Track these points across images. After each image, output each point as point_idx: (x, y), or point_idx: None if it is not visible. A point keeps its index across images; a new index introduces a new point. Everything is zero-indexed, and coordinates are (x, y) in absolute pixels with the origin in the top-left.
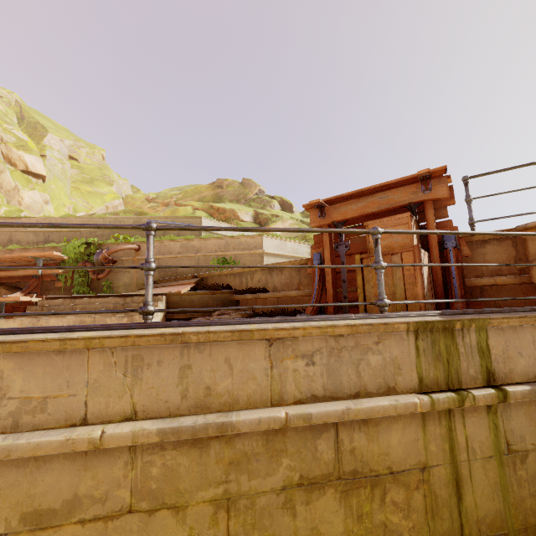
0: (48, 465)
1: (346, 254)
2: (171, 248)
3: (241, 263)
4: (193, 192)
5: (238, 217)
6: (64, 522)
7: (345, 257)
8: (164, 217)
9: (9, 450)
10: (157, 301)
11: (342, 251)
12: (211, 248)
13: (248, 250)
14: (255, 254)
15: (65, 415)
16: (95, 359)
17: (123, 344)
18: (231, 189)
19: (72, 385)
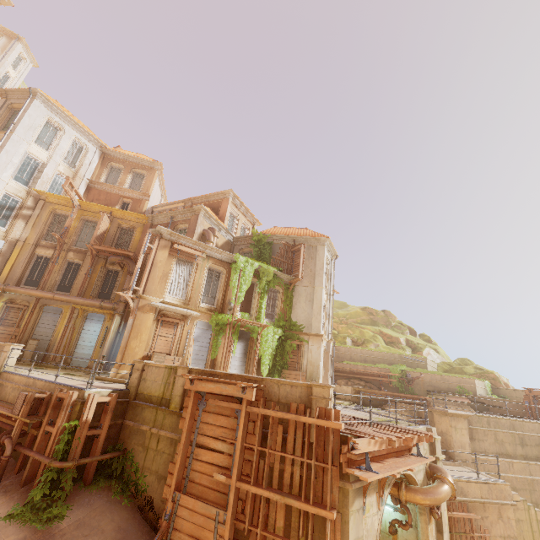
0: (535, 438)
1: (536, 403)
2: (436, 377)
3: (467, 389)
4: (356, 314)
5: (400, 342)
6: (539, 446)
7: (536, 404)
8: (411, 356)
9: (535, 435)
10: (469, 405)
11: (535, 402)
12: (453, 380)
13: (470, 385)
14: (472, 386)
15: (535, 432)
16: (536, 425)
17: (539, 423)
18: (380, 317)
19: (535, 428)
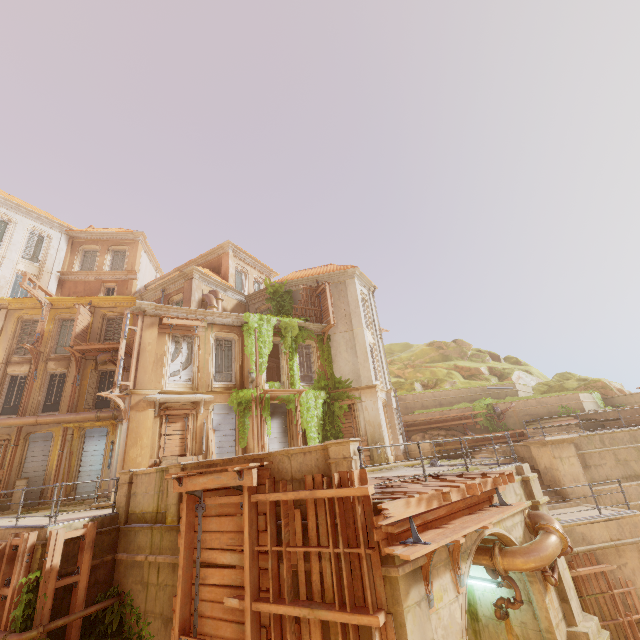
0: None
1: None
2: (531, 403)
3: (572, 408)
4: (422, 354)
5: (482, 373)
6: None
7: None
8: (495, 385)
9: None
10: (577, 427)
11: None
12: (552, 401)
13: (574, 401)
14: (577, 402)
15: None
16: None
17: None
18: (452, 349)
19: None
